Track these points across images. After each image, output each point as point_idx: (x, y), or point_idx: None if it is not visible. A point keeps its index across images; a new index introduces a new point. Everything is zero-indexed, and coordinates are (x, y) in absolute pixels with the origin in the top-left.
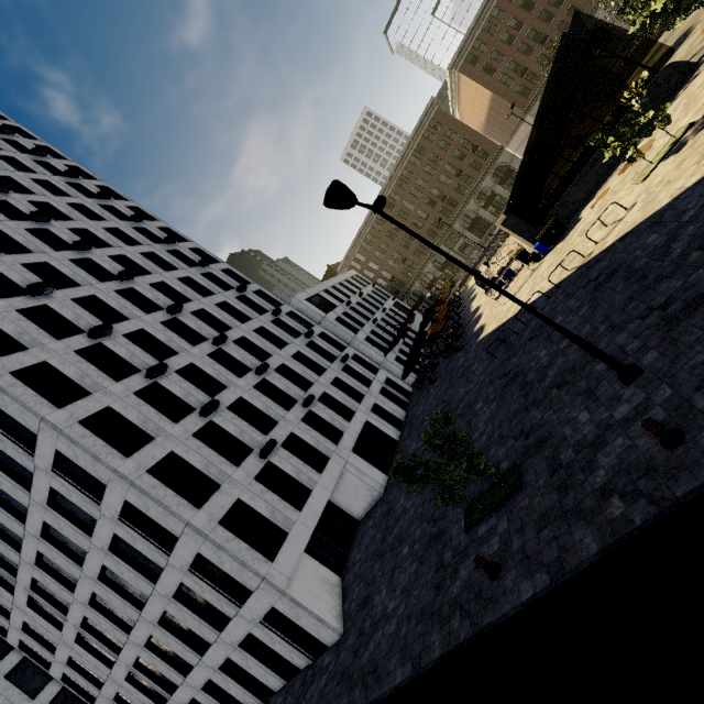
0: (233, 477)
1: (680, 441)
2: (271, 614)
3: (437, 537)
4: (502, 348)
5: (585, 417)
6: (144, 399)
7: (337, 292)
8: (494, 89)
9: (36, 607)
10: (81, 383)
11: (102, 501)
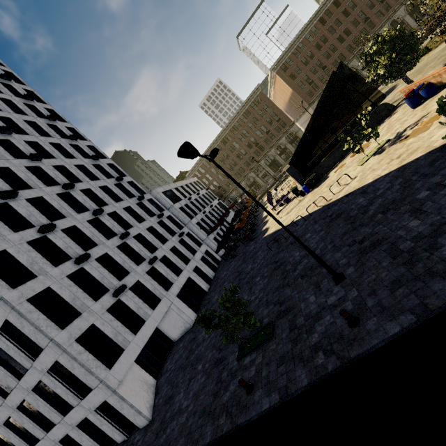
0: (92, 309)
1: (357, 324)
2: (103, 405)
3: (220, 361)
4: (276, 245)
5: (313, 299)
6: (34, 247)
7: (183, 190)
8: (294, 88)
9: None
10: None
11: None
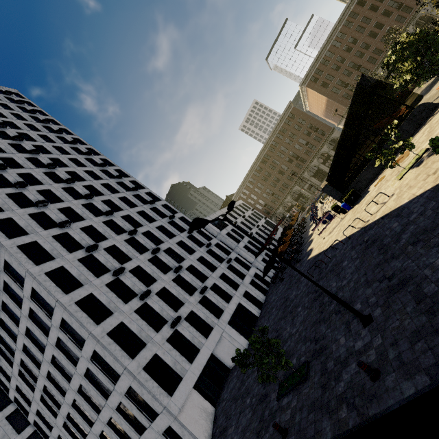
0: (154, 339)
1: (377, 378)
2: (169, 429)
3: (264, 397)
4: (317, 270)
5: (343, 341)
6: (111, 288)
7: (229, 215)
8: (328, 96)
9: (45, 402)
10: (79, 279)
11: (83, 348)
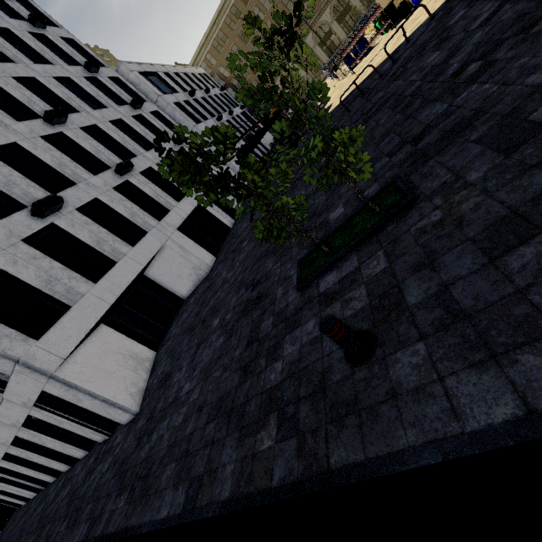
0: None
1: None
2: (50, 396)
3: (255, 303)
4: (357, 100)
5: None
6: None
7: (180, 79)
8: None
9: None
10: None
11: None
